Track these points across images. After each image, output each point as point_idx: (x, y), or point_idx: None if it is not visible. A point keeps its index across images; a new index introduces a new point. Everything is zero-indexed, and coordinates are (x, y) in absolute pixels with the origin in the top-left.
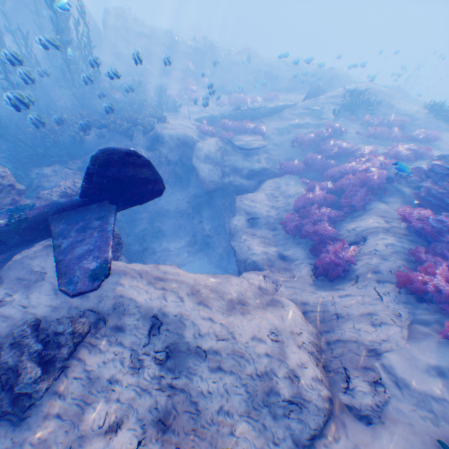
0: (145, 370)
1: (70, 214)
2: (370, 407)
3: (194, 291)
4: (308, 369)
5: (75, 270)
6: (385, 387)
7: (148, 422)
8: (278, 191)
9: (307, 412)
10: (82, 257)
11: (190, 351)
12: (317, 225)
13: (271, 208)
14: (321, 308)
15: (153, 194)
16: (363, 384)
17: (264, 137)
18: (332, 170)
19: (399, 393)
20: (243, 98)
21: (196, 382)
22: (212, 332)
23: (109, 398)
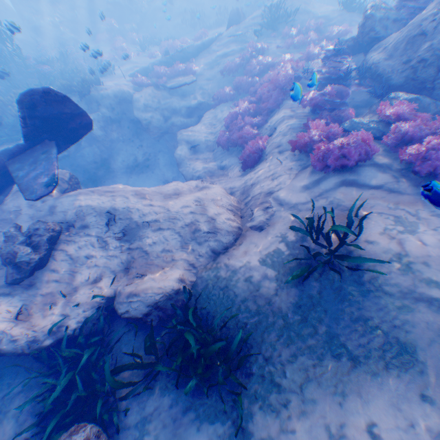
0: (110, 245)
1: (21, 157)
2: (262, 221)
3: (137, 193)
4: (222, 214)
5: (34, 186)
6: (273, 208)
7: (118, 271)
8: (214, 119)
9: (220, 234)
10: (37, 178)
11: (138, 226)
12: (242, 132)
13: (209, 134)
14: (243, 186)
15: (85, 129)
16: (259, 212)
17: (197, 75)
18: (256, 86)
19: (280, 208)
20: (172, 44)
21: (146, 241)
22: (153, 211)
23: (88, 265)
